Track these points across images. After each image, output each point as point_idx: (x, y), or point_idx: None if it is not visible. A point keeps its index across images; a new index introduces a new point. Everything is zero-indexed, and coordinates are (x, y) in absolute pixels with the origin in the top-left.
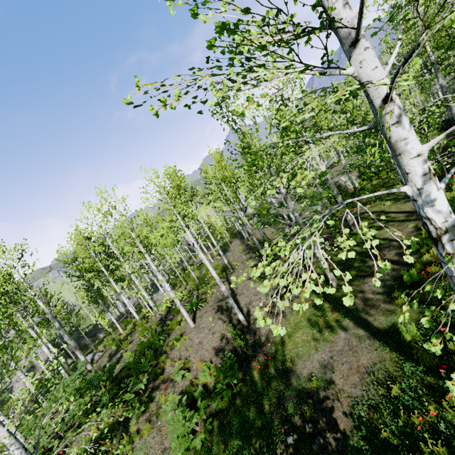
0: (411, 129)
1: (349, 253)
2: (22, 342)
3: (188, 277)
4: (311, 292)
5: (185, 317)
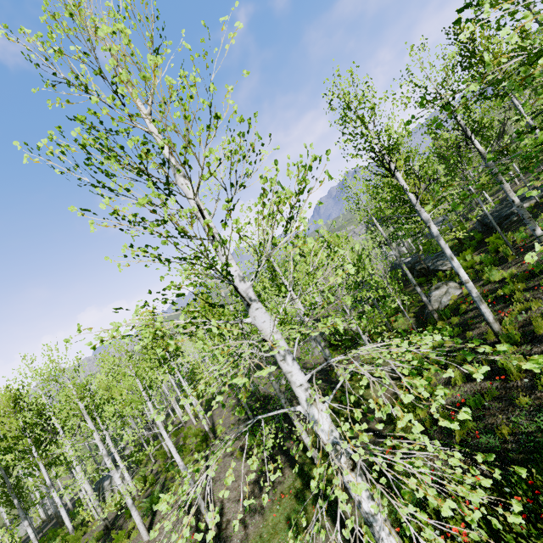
0: (293, 365)
1: (226, 492)
2: None
3: (160, 448)
4: (296, 475)
5: (137, 524)
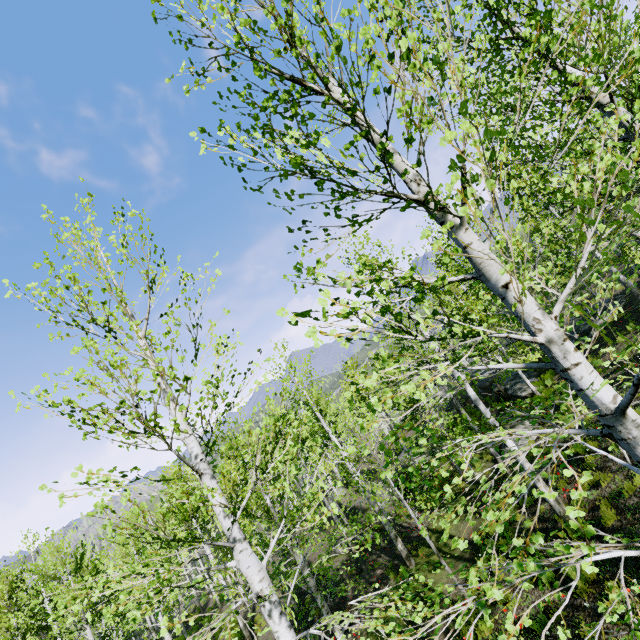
0: (280, 622)
1: None
2: None
3: None
4: None
5: None
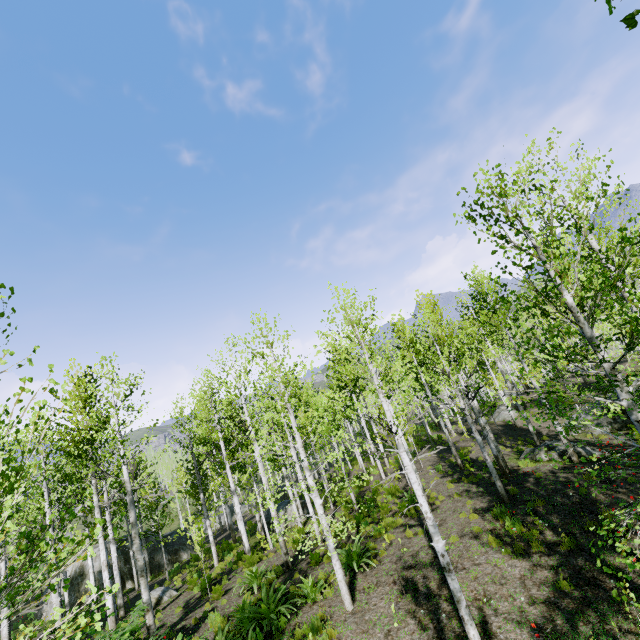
0: None
1: None
2: (59, 537)
3: (338, 496)
4: None
5: (339, 581)
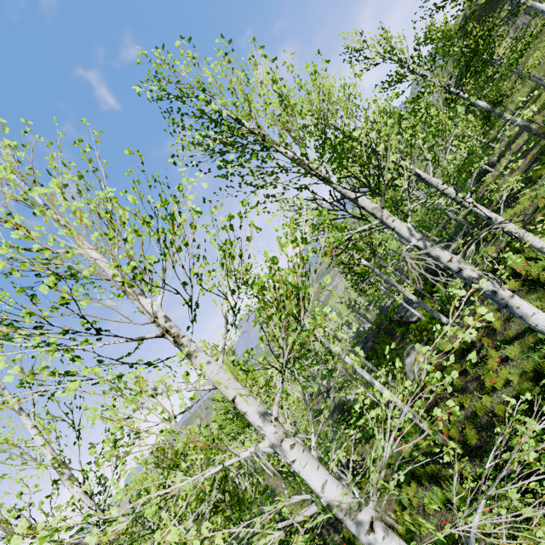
0: None
1: None
2: None
3: None
4: None
5: None
